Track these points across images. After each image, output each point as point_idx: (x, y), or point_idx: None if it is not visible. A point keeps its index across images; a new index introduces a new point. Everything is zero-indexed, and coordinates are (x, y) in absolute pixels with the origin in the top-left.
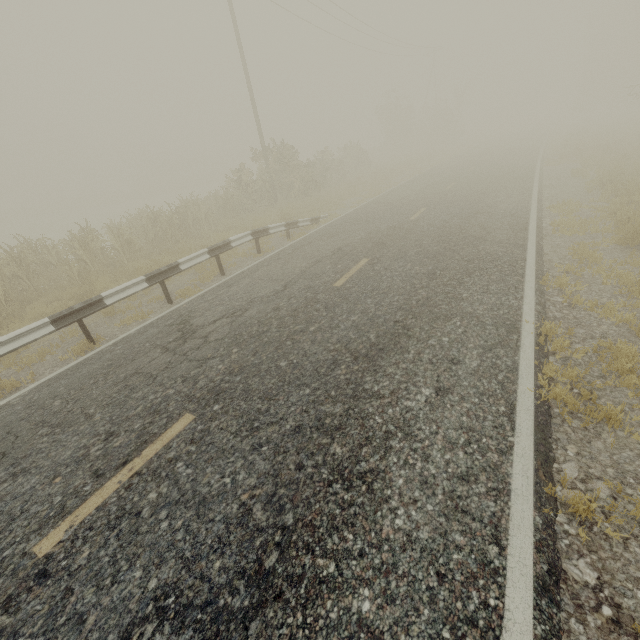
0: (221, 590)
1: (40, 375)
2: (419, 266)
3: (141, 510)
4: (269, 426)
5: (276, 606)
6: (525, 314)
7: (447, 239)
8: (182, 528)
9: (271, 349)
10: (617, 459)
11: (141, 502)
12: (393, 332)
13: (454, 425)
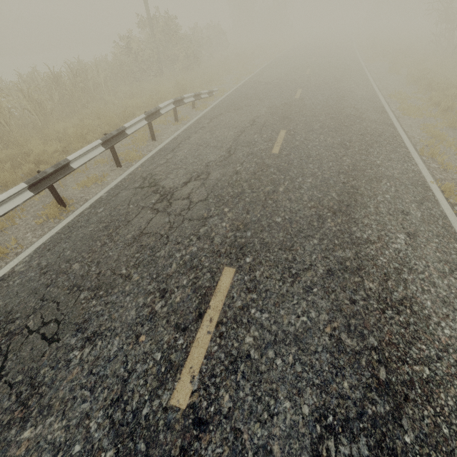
0: (363, 403)
1: (23, 239)
2: (330, 138)
3: (248, 353)
4: (305, 272)
5: (409, 405)
6: (426, 177)
7: (336, 116)
8: (296, 362)
9: (259, 208)
10: None
11: (243, 346)
12: (347, 191)
13: (435, 259)
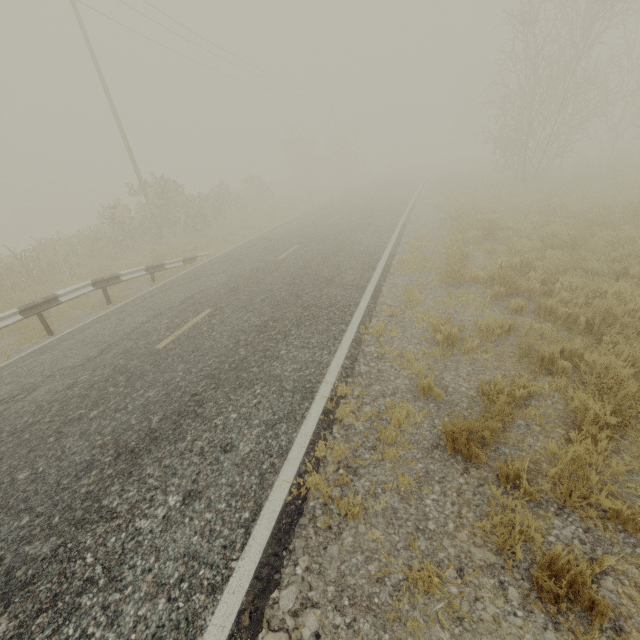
0: None
1: None
2: (256, 317)
3: None
4: None
5: None
6: (329, 373)
7: (299, 282)
8: None
9: (23, 452)
10: (344, 569)
11: None
12: (182, 411)
13: (178, 552)
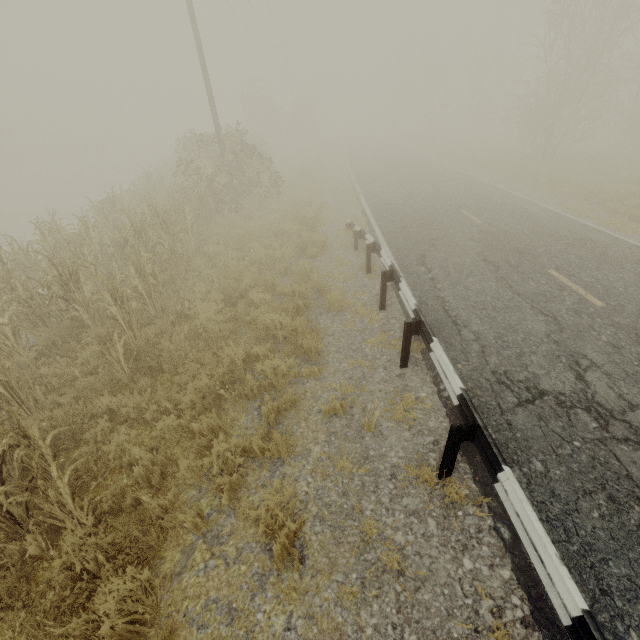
0: None
1: (480, 580)
2: (619, 273)
3: None
4: None
5: None
6: None
7: (570, 243)
8: None
9: None
10: None
11: None
12: None
13: None
